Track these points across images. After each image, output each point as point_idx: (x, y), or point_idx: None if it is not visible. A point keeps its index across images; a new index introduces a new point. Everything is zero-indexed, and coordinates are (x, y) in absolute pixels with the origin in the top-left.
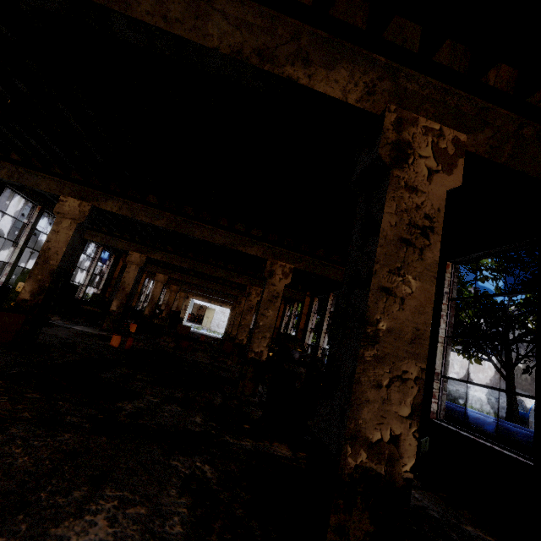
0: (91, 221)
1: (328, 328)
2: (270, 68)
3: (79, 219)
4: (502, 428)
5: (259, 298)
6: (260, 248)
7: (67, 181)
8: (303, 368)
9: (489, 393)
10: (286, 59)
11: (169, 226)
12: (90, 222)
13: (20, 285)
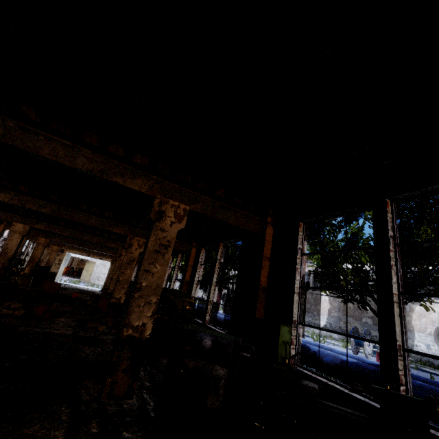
0: None
1: (218, 280)
2: None
3: None
4: (437, 395)
5: (141, 250)
6: (146, 181)
7: None
8: (220, 367)
9: (325, 320)
10: None
11: None
12: None
13: None
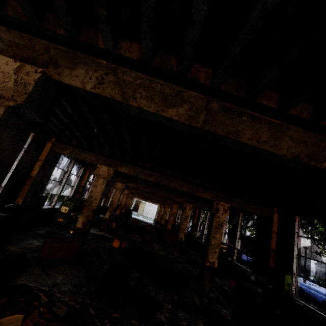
0: (112, 177)
1: (240, 235)
2: (314, 164)
3: (108, 178)
4: None
5: (191, 211)
6: (209, 193)
7: (97, 153)
8: (259, 288)
9: None
10: (324, 159)
11: (156, 180)
12: (112, 178)
13: (63, 208)
